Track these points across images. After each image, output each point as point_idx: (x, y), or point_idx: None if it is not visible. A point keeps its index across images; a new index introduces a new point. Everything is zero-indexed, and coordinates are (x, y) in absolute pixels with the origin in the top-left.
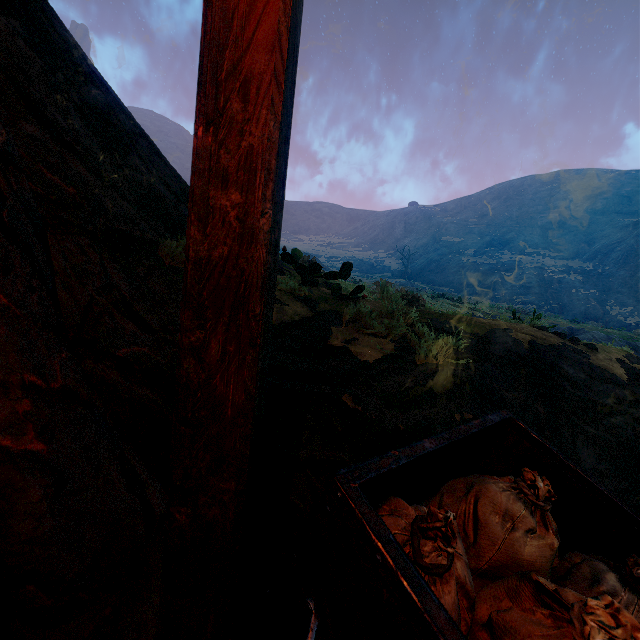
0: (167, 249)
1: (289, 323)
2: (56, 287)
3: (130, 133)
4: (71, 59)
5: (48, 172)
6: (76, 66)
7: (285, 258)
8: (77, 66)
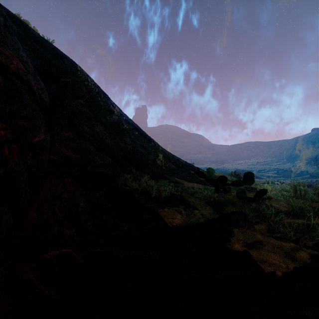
0: (121, 179)
1: (193, 225)
2: (31, 209)
3: (128, 129)
4: (107, 108)
5: (66, 150)
6: (108, 110)
7: (200, 175)
8: (109, 110)
